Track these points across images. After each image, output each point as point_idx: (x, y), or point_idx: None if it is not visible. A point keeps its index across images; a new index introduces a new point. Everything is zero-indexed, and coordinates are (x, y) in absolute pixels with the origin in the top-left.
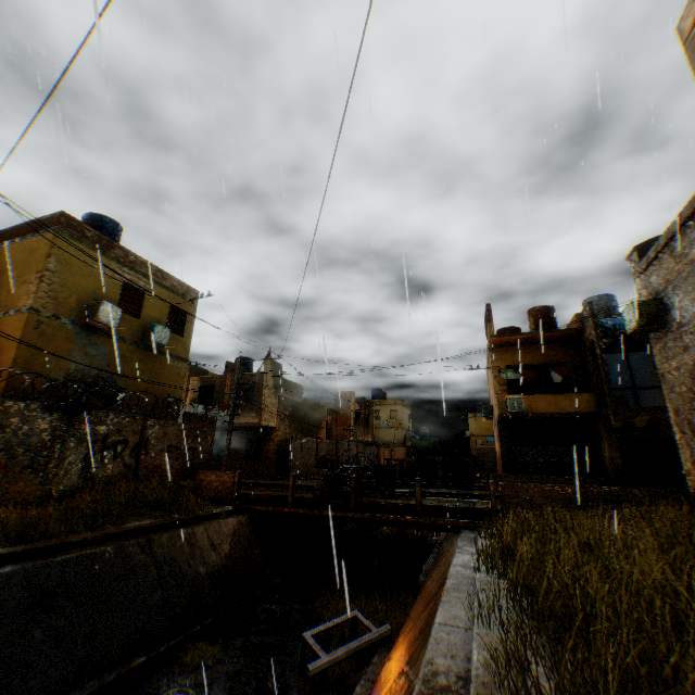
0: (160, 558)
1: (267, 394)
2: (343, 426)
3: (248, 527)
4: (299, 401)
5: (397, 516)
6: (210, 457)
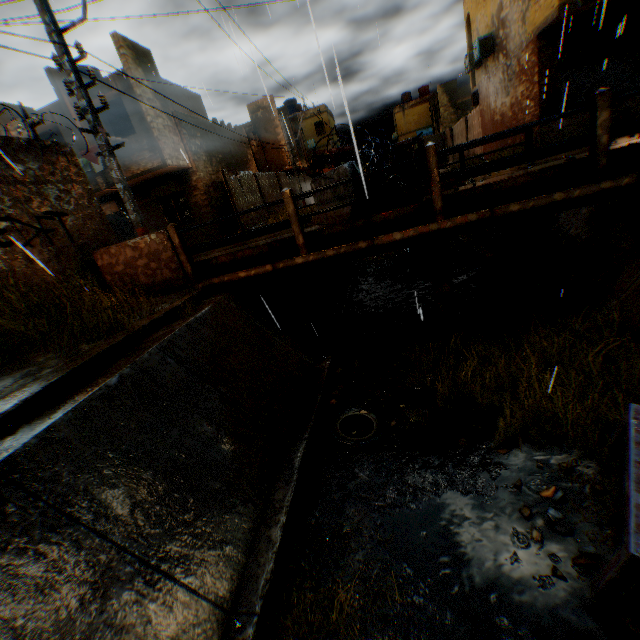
0: (77, 488)
1: (152, 112)
2: (274, 152)
3: (240, 310)
4: (205, 121)
5: (547, 194)
6: (106, 225)
